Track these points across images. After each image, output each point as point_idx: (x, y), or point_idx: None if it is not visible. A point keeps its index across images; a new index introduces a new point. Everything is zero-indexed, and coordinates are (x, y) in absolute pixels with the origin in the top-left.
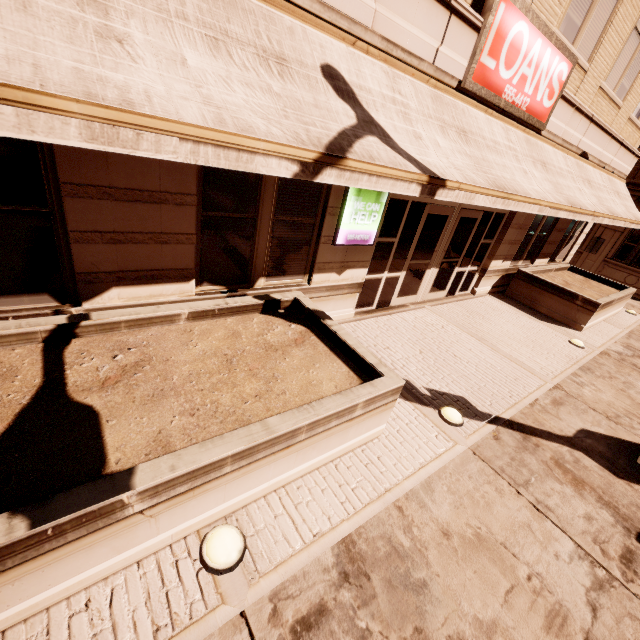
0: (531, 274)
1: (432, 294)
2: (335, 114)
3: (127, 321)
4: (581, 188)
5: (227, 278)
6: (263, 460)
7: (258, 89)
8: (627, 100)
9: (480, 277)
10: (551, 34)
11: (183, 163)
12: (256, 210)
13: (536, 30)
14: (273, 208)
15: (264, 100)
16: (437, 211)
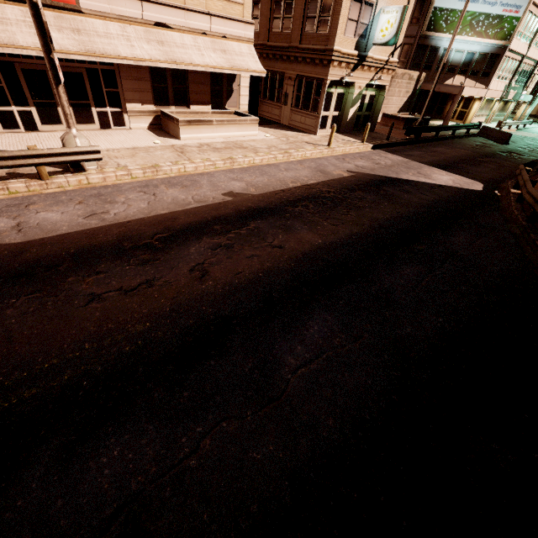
0: (163, 111)
1: (82, 126)
2: None
3: None
4: (137, 45)
5: None
6: None
7: None
8: None
9: (129, 116)
10: None
11: None
12: None
13: None
14: None
15: None
16: (30, 67)
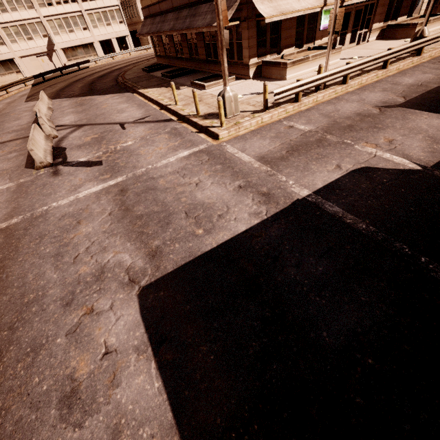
0: (392, 24)
1: (350, 45)
2: None
3: (288, 54)
4: None
5: (298, 46)
6: (321, 58)
7: None
8: None
9: (369, 34)
10: None
11: (294, 19)
12: (304, 26)
13: None
14: (307, 25)
15: (313, 0)
16: (346, 11)
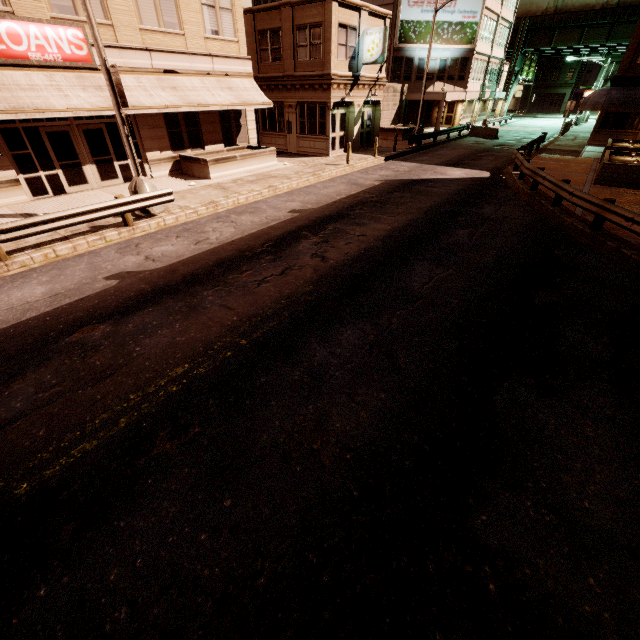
0: (184, 155)
1: (107, 182)
2: None
3: None
4: (155, 94)
5: None
6: None
7: None
8: (187, 28)
9: (149, 166)
10: (39, 20)
11: None
12: None
13: (23, 22)
14: None
15: None
16: (54, 130)
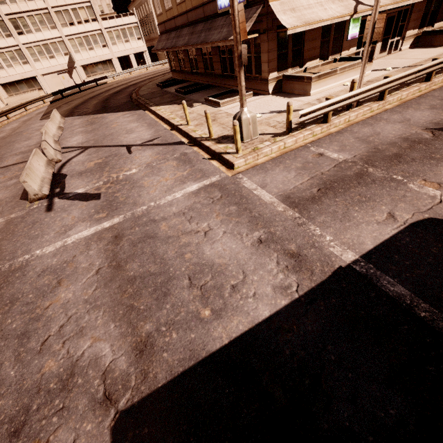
0: (428, 31)
1: (380, 55)
2: (352, 4)
3: (312, 67)
4: None
5: (323, 58)
6: (350, 70)
7: (340, 7)
8: None
9: (402, 42)
10: None
11: (319, 29)
12: (329, 36)
13: None
14: (333, 35)
15: (342, 8)
16: None
